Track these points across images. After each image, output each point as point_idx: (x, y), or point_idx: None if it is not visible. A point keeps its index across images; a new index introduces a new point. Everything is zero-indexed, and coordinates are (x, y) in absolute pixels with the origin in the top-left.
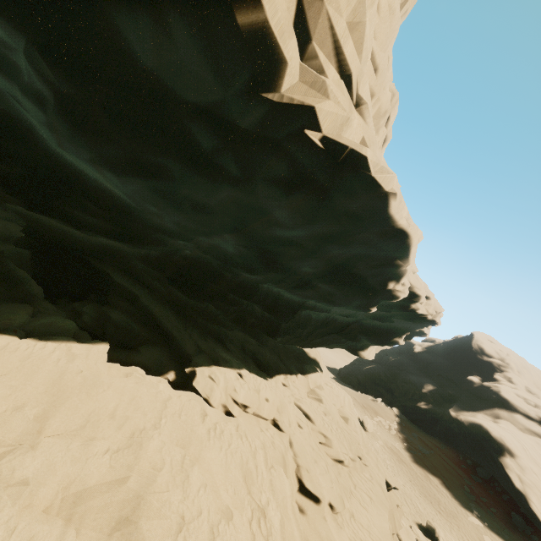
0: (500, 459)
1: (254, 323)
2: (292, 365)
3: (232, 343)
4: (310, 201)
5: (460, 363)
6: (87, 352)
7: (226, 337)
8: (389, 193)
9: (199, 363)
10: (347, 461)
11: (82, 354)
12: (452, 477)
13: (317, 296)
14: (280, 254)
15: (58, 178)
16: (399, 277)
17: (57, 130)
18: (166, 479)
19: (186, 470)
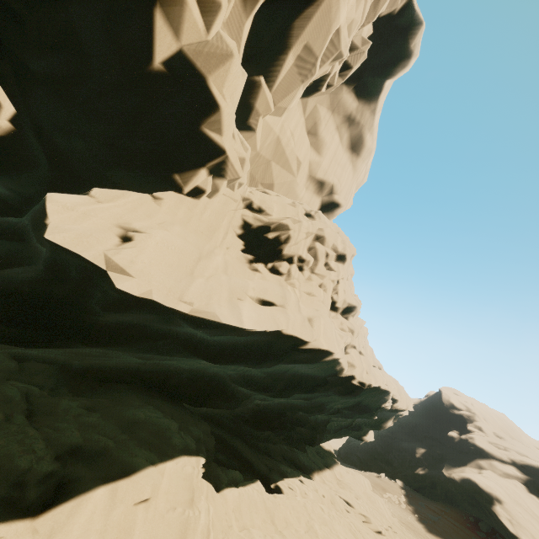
0: (492, 508)
1: (298, 437)
2: (320, 462)
3: (276, 454)
4: (353, 396)
5: (438, 420)
6: (259, 487)
7: (271, 450)
8: (380, 386)
9: (276, 478)
10: (384, 531)
11: (259, 489)
12: (462, 538)
13: (342, 416)
14: (328, 404)
15: (220, 391)
16: (386, 401)
17: (254, 388)
18: (333, 538)
19: (336, 534)
